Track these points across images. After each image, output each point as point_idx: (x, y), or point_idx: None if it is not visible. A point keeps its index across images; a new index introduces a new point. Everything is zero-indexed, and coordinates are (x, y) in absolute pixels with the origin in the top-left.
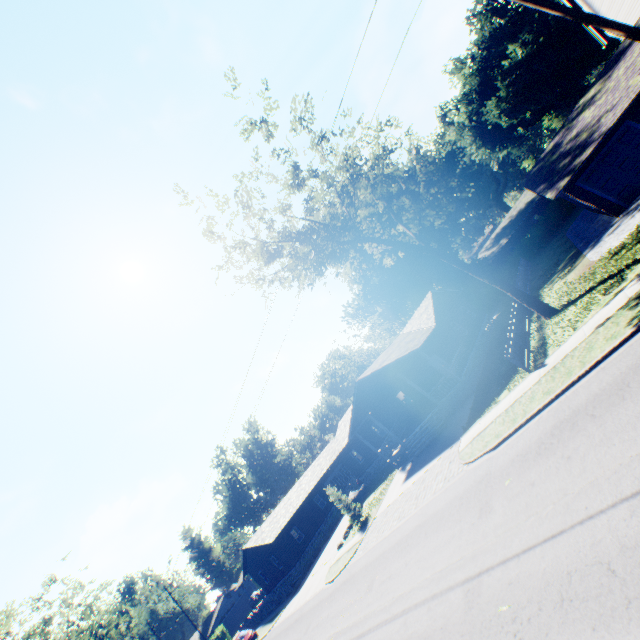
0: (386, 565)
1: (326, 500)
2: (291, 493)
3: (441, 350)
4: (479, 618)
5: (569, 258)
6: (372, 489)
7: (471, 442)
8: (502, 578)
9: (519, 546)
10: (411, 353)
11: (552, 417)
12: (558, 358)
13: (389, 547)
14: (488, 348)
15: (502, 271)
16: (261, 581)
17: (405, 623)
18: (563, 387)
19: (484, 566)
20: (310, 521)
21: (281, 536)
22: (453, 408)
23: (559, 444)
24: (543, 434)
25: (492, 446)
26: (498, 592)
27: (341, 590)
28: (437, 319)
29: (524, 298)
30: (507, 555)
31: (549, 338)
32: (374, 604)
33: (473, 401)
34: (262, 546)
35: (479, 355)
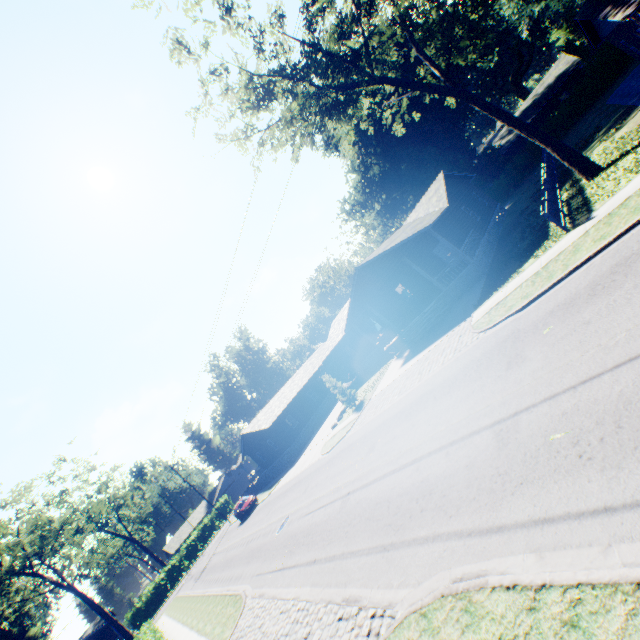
0: (389, 430)
1: (318, 394)
2: (284, 389)
3: (449, 237)
4: (521, 450)
5: (616, 119)
6: (365, 380)
7: (488, 313)
8: (551, 411)
9: (575, 379)
10: (421, 232)
11: (611, 259)
12: (614, 205)
13: (391, 416)
14: (500, 235)
15: (519, 159)
16: (259, 460)
17: (418, 469)
18: (628, 225)
19: (522, 406)
20: (303, 411)
21: (276, 423)
22: (459, 293)
23: (628, 278)
24: (598, 277)
25: (520, 307)
26: (547, 424)
27: (339, 457)
28: (448, 202)
29: (567, 154)
30: (556, 391)
31: (595, 194)
32: (378, 461)
33: (485, 282)
34: (259, 432)
35: (491, 241)
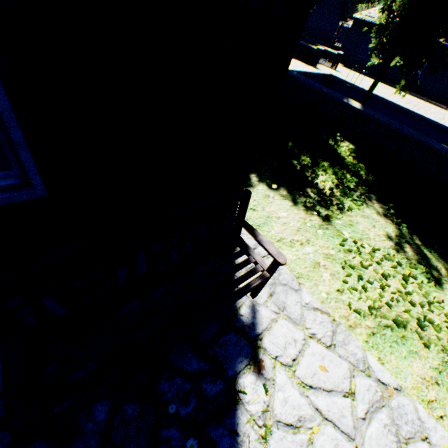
0: None
1: None
2: None
3: None
4: None
5: None
6: None
7: None
8: None
9: None
10: None
11: None
12: None
13: None
14: None
15: None
16: None
17: None
18: None
19: None
20: None
21: None
22: None
23: None
24: None
25: None
26: None
27: None
28: None
29: None
30: None
31: None
32: None
33: None
34: None
35: None
